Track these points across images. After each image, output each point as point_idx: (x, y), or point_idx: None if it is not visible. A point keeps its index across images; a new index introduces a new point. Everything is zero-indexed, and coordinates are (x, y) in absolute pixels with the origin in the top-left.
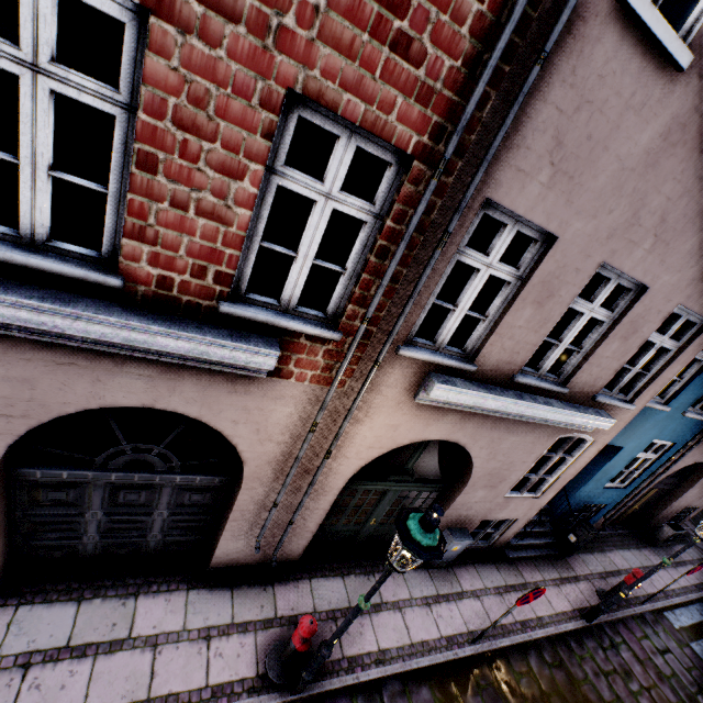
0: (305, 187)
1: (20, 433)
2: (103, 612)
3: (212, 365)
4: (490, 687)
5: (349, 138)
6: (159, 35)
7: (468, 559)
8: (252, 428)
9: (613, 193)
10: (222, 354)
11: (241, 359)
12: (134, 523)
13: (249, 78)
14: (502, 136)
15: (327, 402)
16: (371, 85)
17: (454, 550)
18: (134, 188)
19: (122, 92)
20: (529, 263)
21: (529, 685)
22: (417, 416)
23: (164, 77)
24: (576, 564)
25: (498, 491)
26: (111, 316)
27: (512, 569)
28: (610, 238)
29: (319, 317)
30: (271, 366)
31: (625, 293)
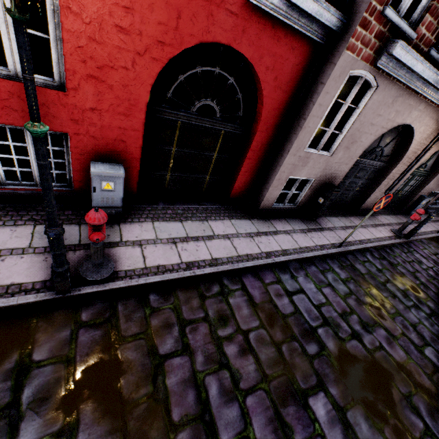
0: None
1: (379, 136)
2: (344, 219)
3: None
4: None
5: None
6: None
7: None
8: (420, 136)
9: None
10: None
11: None
12: (350, 187)
13: None
14: None
15: None
16: None
17: (421, 204)
18: None
19: None
20: None
21: None
22: None
23: None
24: None
25: None
26: None
27: None
28: None
29: None
30: None
31: None
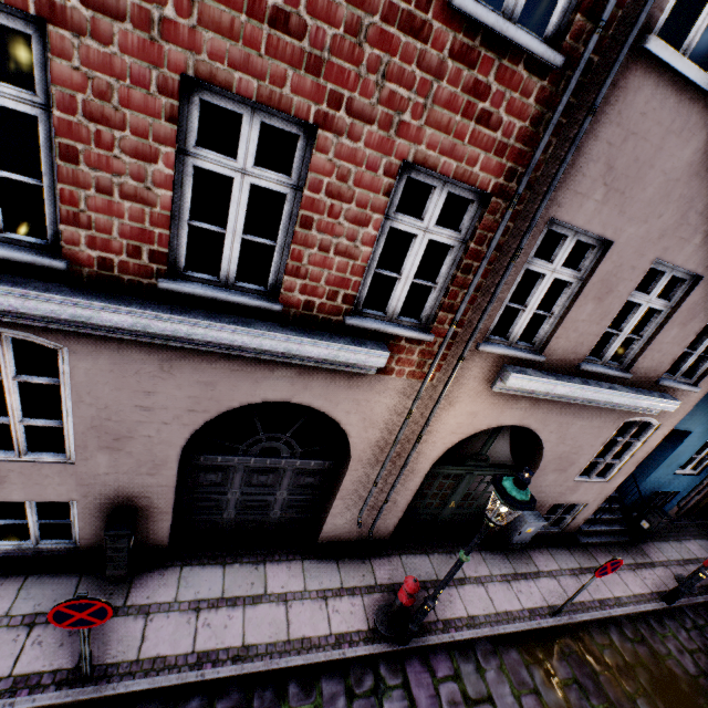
0: (409, 225)
1: (200, 424)
2: (243, 574)
3: (337, 366)
4: (574, 654)
5: (443, 187)
6: (322, 140)
7: (541, 543)
8: (360, 418)
9: (661, 201)
10: (348, 356)
11: (361, 360)
12: (261, 502)
13: (377, 158)
14: (563, 171)
15: (422, 393)
16: (461, 148)
17: (528, 532)
18: (296, 241)
19: (293, 178)
20: (589, 265)
21: (613, 656)
22: (493, 404)
23: (322, 166)
24: (650, 551)
25: (567, 475)
26: (277, 333)
27: (585, 554)
28: (661, 238)
29: (414, 324)
30: (383, 364)
31: (680, 284)
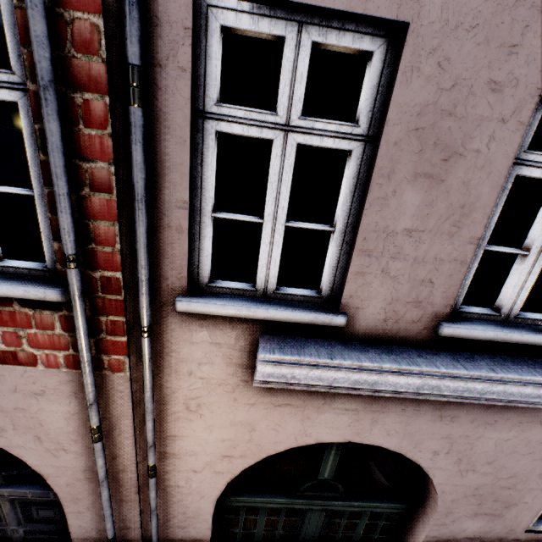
0: None
1: None
2: None
3: None
4: None
5: None
6: None
7: None
8: (29, 435)
9: None
10: None
11: None
12: None
13: None
14: None
15: (89, 397)
16: None
17: None
18: None
19: None
20: (374, 102)
21: None
22: (280, 407)
23: None
24: None
25: (507, 522)
26: None
27: None
28: None
29: (37, 271)
30: None
31: None
